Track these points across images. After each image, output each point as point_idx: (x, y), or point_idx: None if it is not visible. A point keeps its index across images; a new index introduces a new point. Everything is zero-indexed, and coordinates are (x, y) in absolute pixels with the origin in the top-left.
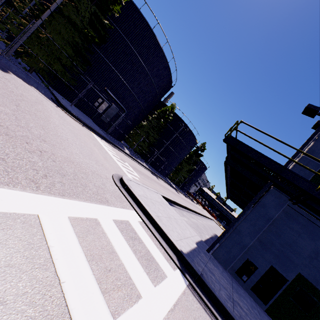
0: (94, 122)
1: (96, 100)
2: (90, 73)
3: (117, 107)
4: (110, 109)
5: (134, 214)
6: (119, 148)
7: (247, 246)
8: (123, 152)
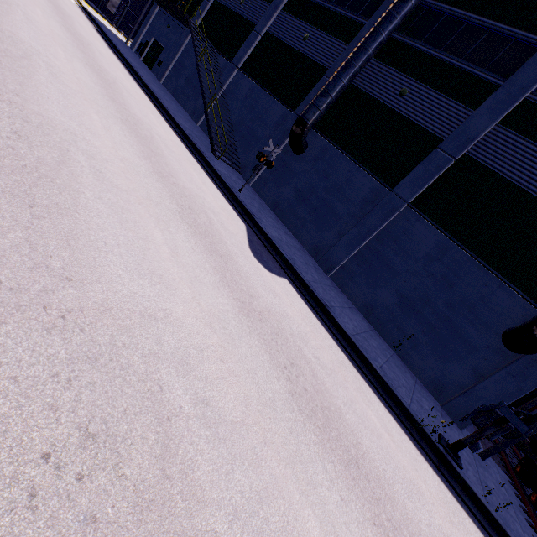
0: (103, 14)
1: None
2: None
3: None
4: None
5: None
6: (118, 30)
7: (141, 35)
8: (124, 36)
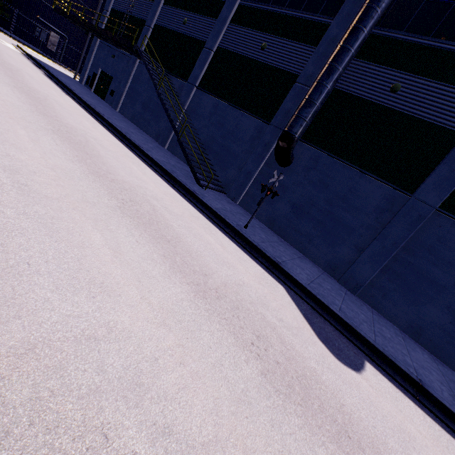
0: (44, 53)
1: (36, 31)
2: (20, 5)
3: (58, 35)
4: (51, 37)
5: (12, 46)
6: (62, 66)
7: (87, 69)
8: (69, 70)
